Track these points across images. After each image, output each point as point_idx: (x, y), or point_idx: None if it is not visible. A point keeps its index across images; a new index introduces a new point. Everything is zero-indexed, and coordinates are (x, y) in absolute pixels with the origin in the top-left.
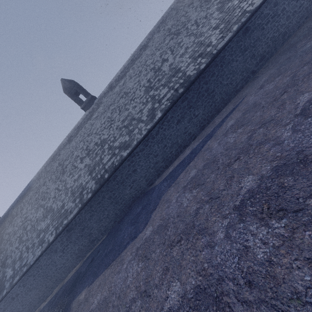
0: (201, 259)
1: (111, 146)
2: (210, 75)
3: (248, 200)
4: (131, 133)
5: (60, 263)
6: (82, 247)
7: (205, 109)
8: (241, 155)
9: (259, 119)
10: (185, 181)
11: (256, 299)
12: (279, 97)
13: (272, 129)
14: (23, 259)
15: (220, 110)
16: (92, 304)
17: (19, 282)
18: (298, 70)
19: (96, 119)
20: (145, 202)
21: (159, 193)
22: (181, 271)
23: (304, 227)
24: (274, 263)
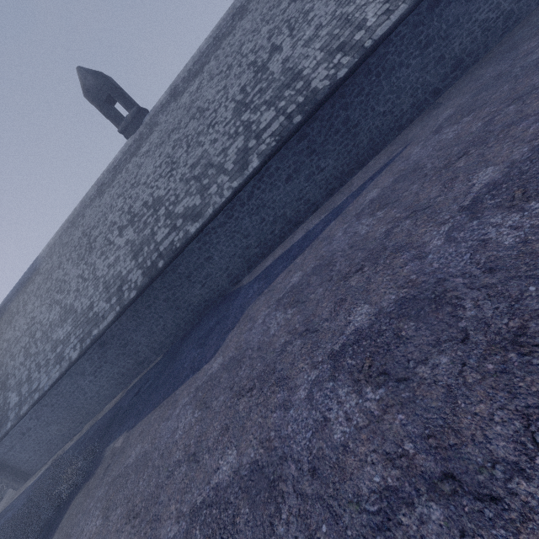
0: (270, 423)
1: (170, 212)
2: (355, 92)
3: (351, 346)
4: (206, 192)
5: (91, 390)
6: (124, 370)
7: (339, 159)
8: (366, 264)
9: (412, 200)
10: (283, 290)
11: (314, 493)
12: (453, 163)
13: (422, 227)
14: (33, 381)
15: (366, 162)
16: (129, 458)
17: (29, 414)
18: (500, 111)
19: (147, 157)
20: (223, 312)
21: (244, 301)
22: (242, 436)
23: (399, 408)
24: (349, 450)
